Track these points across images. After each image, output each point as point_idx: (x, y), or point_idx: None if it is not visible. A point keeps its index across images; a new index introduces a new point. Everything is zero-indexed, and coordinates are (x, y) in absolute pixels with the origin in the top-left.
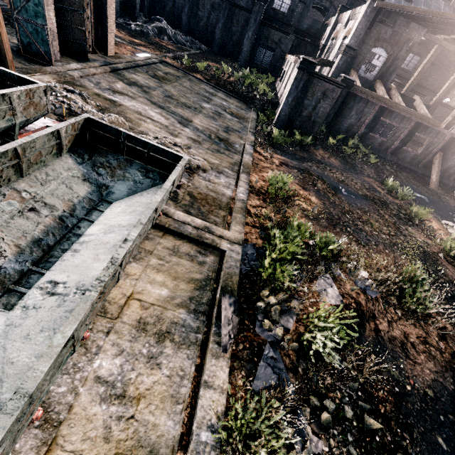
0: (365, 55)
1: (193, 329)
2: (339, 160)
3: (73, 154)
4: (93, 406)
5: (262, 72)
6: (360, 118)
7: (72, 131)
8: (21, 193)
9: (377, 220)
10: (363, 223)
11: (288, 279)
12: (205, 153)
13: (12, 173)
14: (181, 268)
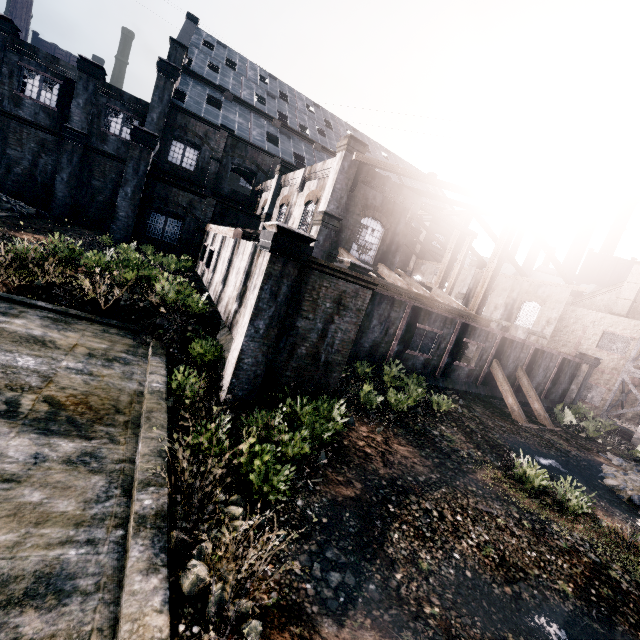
0: (353, 227)
1: None
2: (403, 436)
3: None
4: None
5: (167, 251)
6: (386, 329)
7: None
8: None
9: None
10: None
11: None
12: None
13: None
14: None
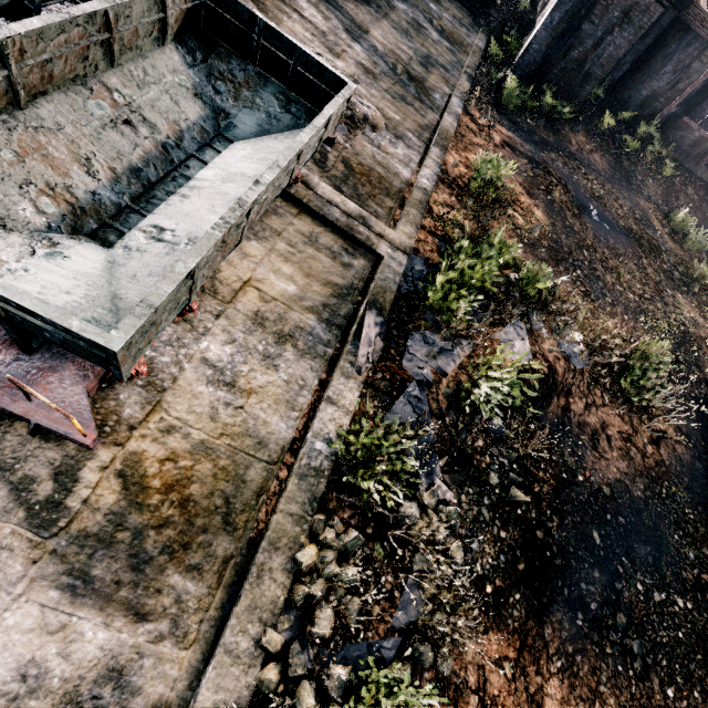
0: None
1: (323, 341)
2: (608, 160)
3: (181, 47)
4: (199, 385)
5: None
6: (677, 81)
7: (182, 1)
8: (113, 94)
9: (632, 271)
10: (606, 270)
11: (464, 311)
12: (380, 98)
13: (100, 56)
14: (318, 264)
